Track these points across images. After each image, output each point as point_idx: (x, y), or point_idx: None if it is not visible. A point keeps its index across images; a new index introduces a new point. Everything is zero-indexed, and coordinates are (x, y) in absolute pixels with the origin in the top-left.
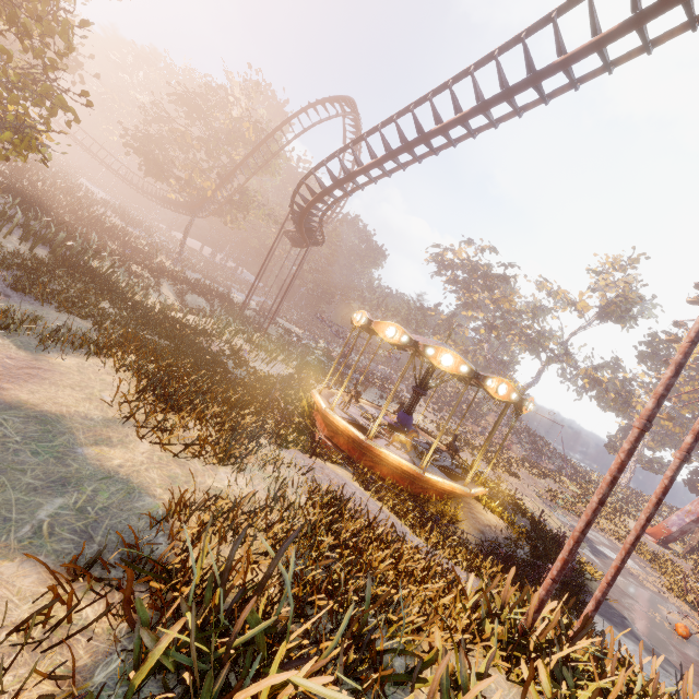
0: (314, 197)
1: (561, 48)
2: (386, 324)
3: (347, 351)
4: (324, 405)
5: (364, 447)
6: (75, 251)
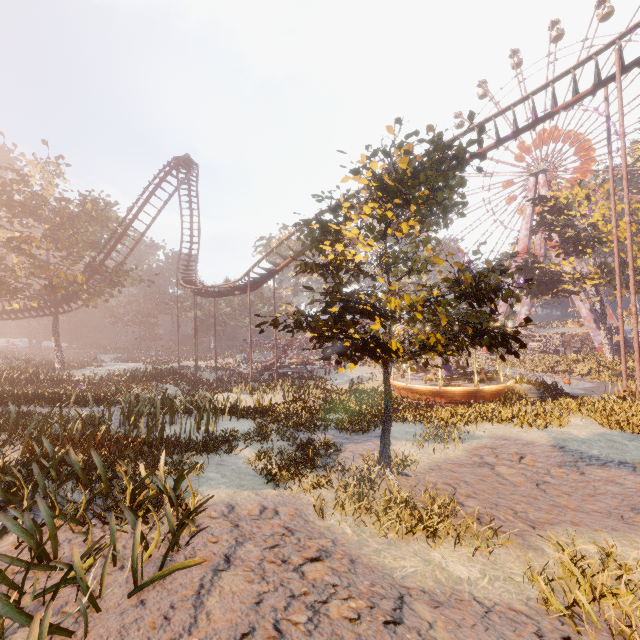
0: (288, 260)
1: None
2: None
3: (284, 354)
4: (437, 387)
5: (478, 392)
6: (199, 403)
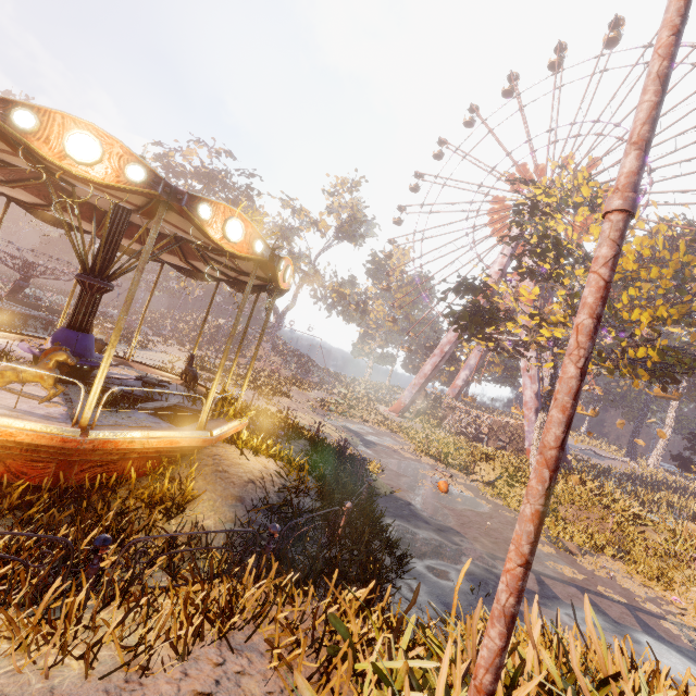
0: None
1: None
2: None
3: (19, 279)
4: None
5: None
6: None
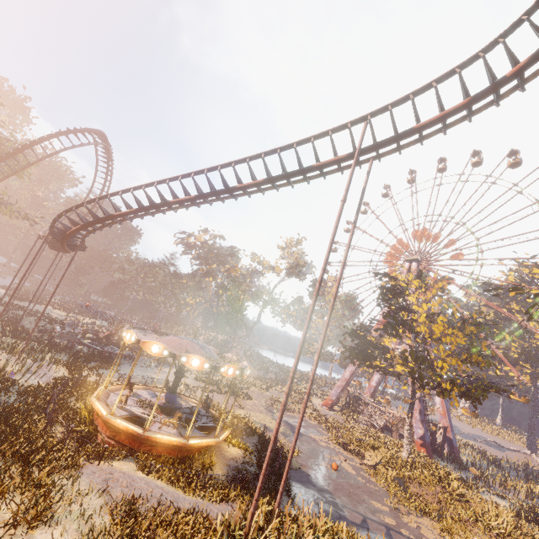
0: (76, 227)
1: (239, 180)
2: (151, 343)
3: (114, 330)
4: (105, 412)
5: (142, 438)
6: None
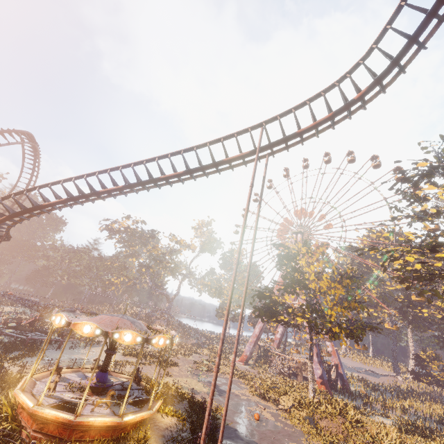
0: (1, 218)
1: (162, 172)
2: (82, 324)
3: (39, 316)
4: (31, 404)
5: (74, 425)
6: None
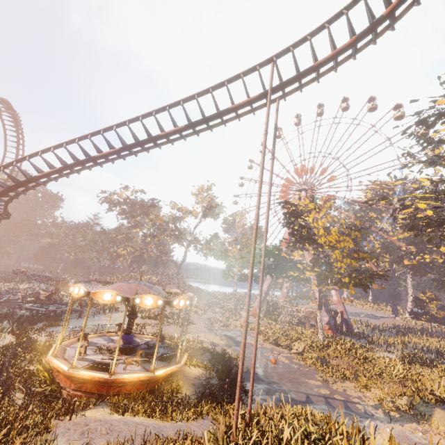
0: None
1: (162, 129)
2: (102, 292)
3: (55, 289)
4: (66, 368)
5: (110, 382)
6: None
